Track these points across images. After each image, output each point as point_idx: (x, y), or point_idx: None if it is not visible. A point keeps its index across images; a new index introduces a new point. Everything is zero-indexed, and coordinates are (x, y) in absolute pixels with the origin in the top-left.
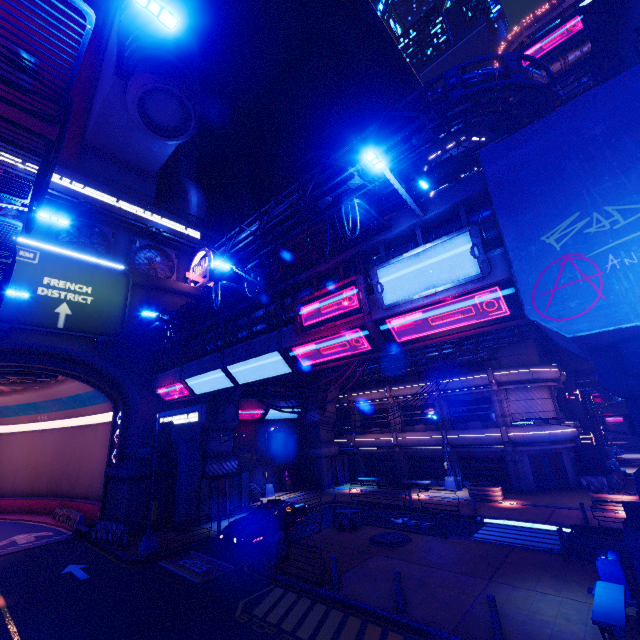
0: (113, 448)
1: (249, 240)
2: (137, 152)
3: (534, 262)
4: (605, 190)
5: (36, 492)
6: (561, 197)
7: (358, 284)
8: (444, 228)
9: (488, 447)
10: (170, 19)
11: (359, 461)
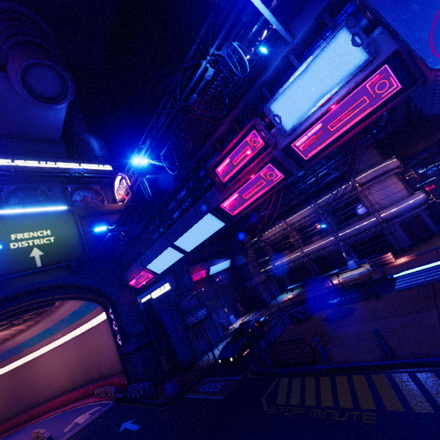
0: (116, 335)
1: (148, 154)
2: (39, 126)
3: (421, 17)
4: None
5: (76, 385)
6: None
7: (257, 126)
8: (314, 44)
9: (369, 231)
10: None
11: (282, 277)
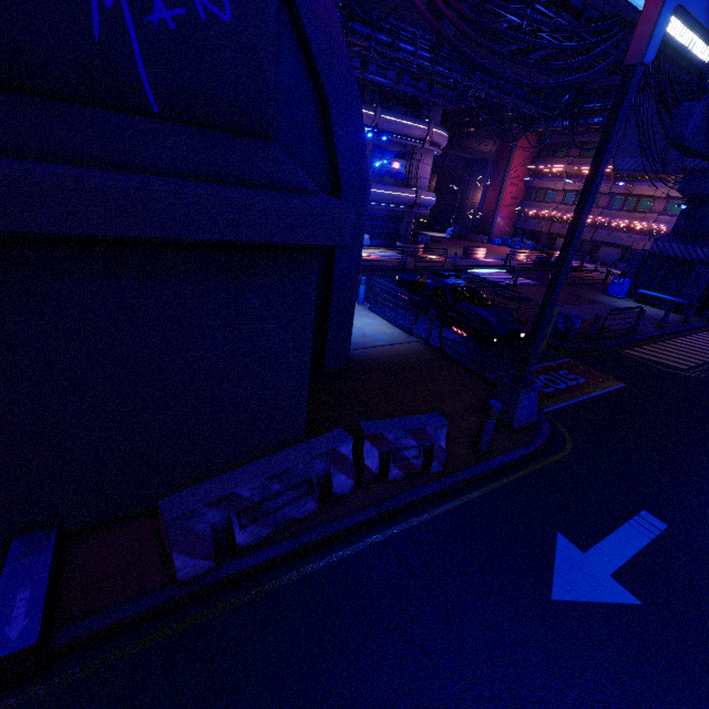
0: None
1: None
2: None
3: None
4: None
5: None
6: None
7: None
8: None
9: (399, 207)
10: None
11: None
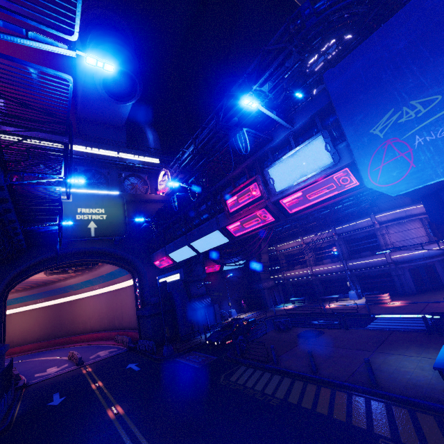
0: (137, 299)
1: (189, 158)
2: (109, 114)
3: (367, 149)
4: (410, 89)
5: (103, 328)
6: (380, 99)
7: (258, 181)
8: (308, 133)
9: (377, 268)
10: (109, 67)
11: (289, 288)
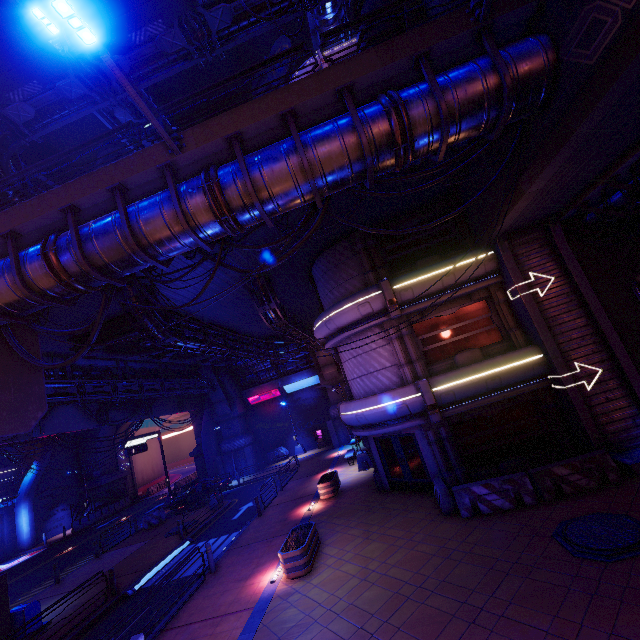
0: None
1: None
2: None
3: None
4: None
5: None
6: None
7: None
8: None
9: None
10: None
11: None
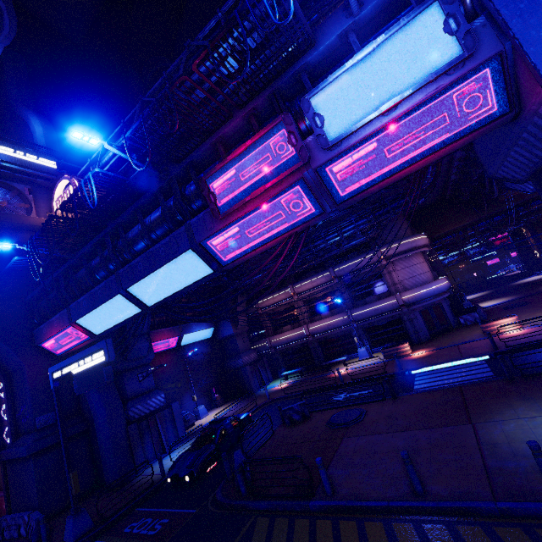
0: (3, 427)
1: (118, 156)
2: None
3: None
4: None
5: None
6: None
7: (287, 125)
8: (385, 27)
9: (387, 314)
10: None
11: (277, 359)
